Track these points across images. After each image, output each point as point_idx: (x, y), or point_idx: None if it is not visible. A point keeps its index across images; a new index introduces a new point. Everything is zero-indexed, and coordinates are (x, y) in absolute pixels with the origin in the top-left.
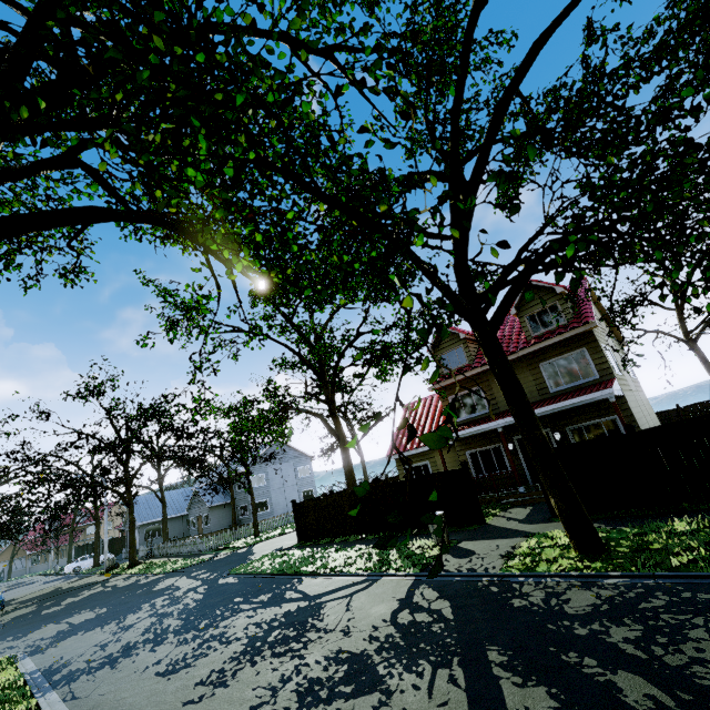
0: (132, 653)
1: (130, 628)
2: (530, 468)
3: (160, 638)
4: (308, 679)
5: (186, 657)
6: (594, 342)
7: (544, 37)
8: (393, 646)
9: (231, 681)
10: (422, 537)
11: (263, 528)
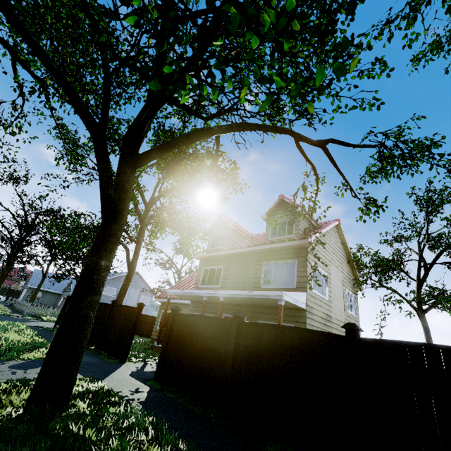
0: None
1: None
2: None
3: None
4: None
5: None
6: (304, 257)
7: None
8: None
9: None
10: None
11: None
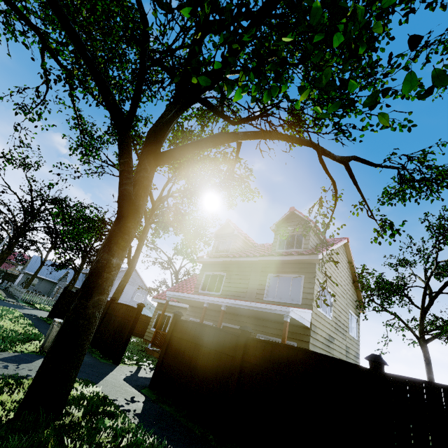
0: None
1: None
2: None
3: None
4: None
5: None
6: (312, 273)
7: None
8: None
9: None
10: None
11: None
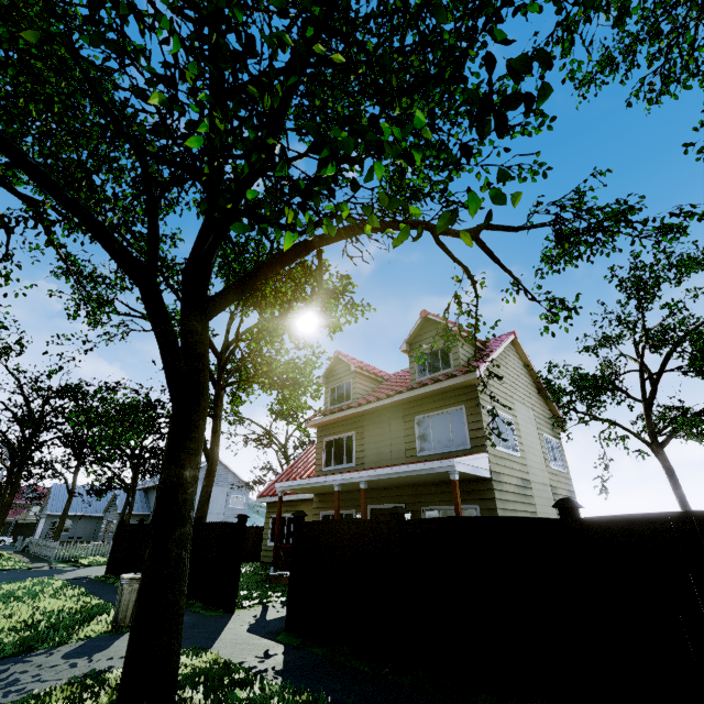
0: None
1: None
2: None
3: None
4: None
5: None
6: (474, 399)
7: None
8: None
9: None
10: None
11: None
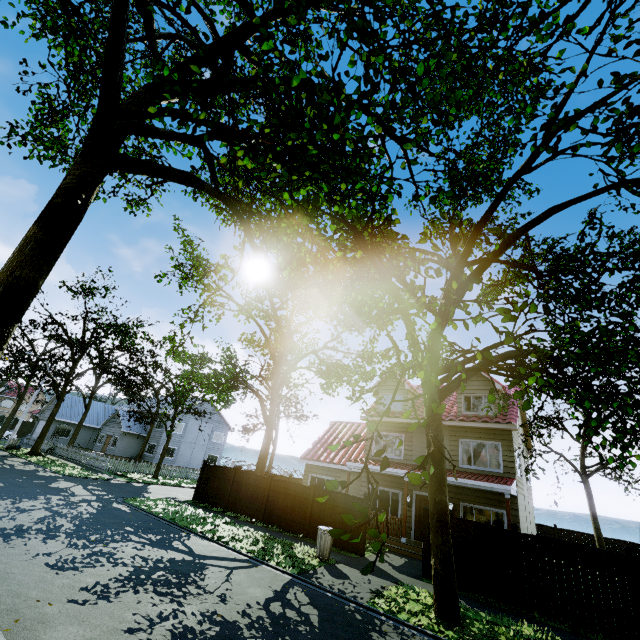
0: (25, 536)
1: (25, 512)
2: (417, 524)
3: (52, 533)
4: (184, 625)
5: (75, 560)
6: (509, 441)
7: (559, 207)
8: (262, 628)
9: (114, 598)
10: (305, 544)
11: (162, 472)
